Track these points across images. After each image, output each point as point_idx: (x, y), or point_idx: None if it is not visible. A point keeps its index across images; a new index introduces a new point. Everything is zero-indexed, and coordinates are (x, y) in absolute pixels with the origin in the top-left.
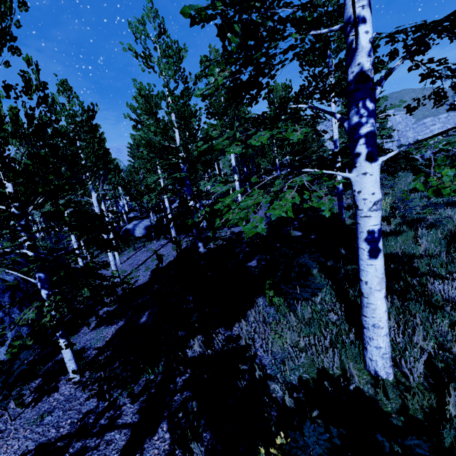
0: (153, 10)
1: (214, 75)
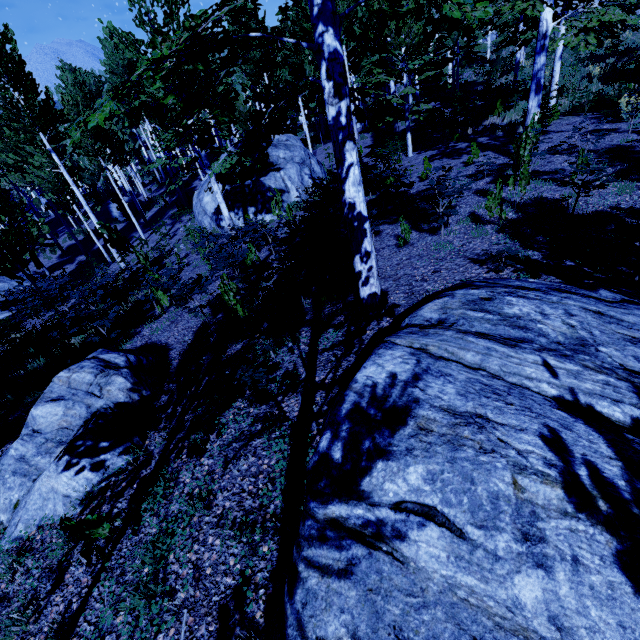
0: None
1: None
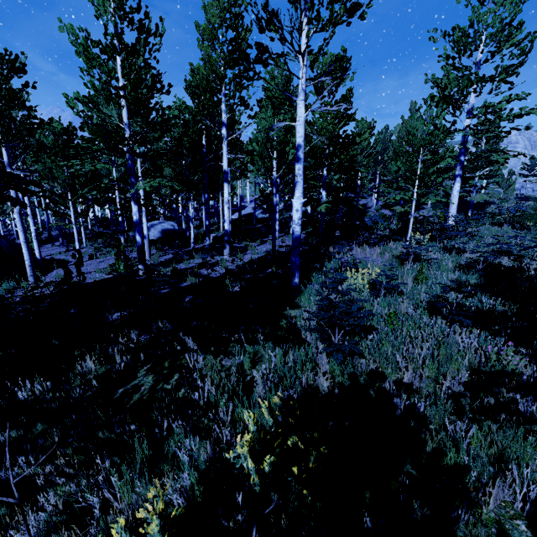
0: None
1: None
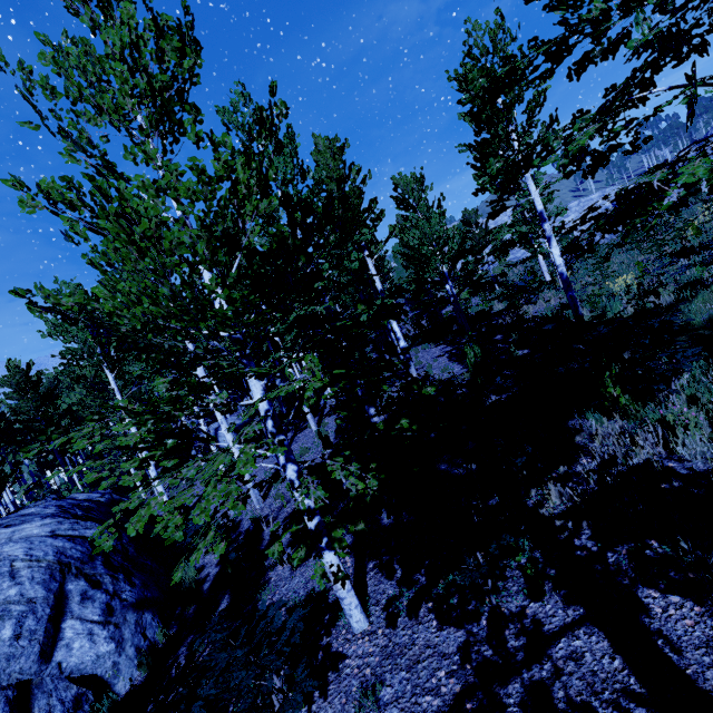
0: (244, 93)
1: (638, 23)
